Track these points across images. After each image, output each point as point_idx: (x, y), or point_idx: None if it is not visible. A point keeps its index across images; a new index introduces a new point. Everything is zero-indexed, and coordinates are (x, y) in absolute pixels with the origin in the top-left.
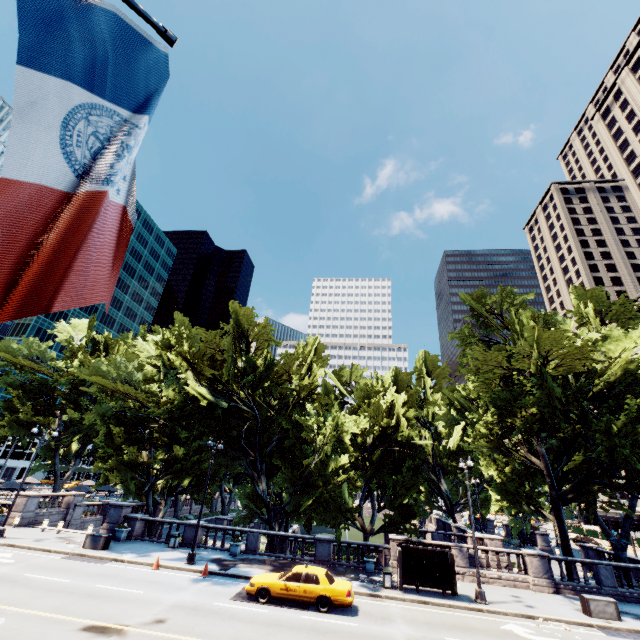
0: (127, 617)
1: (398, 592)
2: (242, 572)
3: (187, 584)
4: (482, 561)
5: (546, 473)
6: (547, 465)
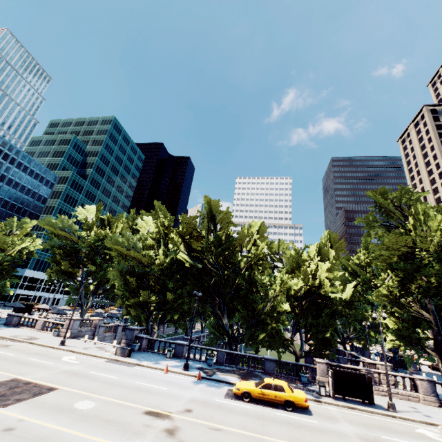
0: (167, 406)
1: (331, 399)
2: (222, 378)
3: (191, 384)
4: (375, 379)
5: (434, 323)
6: (435, 318)
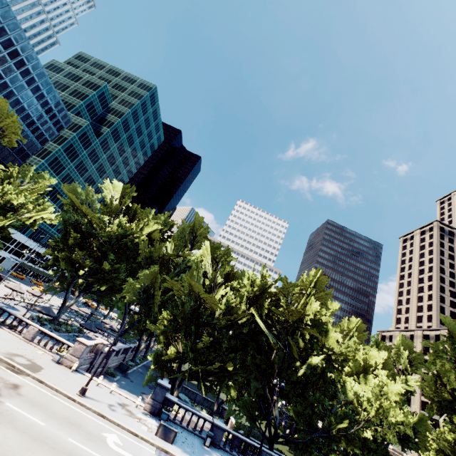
0: None
1: None
2: None
3: None
4: None
5: None
6: None
